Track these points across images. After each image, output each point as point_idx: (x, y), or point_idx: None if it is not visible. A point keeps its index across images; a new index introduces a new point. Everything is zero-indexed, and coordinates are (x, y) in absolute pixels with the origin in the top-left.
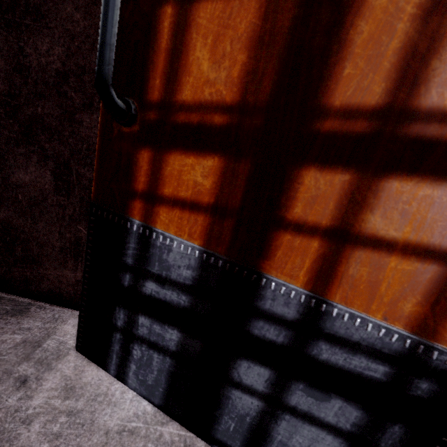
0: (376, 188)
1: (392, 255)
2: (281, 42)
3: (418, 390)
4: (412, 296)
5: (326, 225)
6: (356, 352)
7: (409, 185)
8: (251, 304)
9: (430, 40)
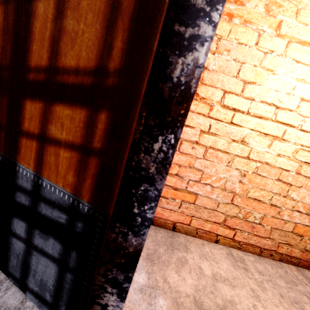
0: (51, 111)
1: (61, 149)
2: (11, 31)
3: (78, 228)
4: (70, 172)
5: (37, 133)
6: (54, 207)
7: (62, 108)
8: (14, 182)
9: (58, 32)
